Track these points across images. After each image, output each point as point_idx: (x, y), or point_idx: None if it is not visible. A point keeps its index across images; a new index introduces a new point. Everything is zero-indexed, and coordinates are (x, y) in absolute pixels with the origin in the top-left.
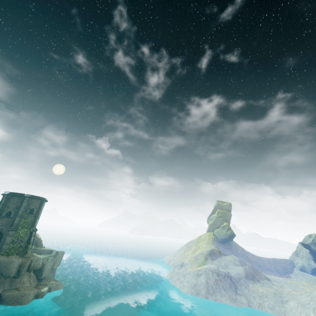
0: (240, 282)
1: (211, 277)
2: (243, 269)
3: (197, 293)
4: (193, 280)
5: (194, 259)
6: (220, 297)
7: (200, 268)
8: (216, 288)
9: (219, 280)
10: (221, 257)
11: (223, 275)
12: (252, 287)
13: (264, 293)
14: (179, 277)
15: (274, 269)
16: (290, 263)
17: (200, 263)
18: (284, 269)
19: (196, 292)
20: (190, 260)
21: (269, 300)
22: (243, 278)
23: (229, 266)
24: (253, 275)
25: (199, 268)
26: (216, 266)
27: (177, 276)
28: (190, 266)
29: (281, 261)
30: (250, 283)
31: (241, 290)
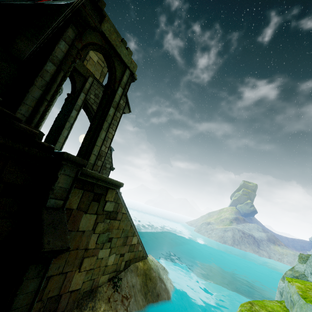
0: (262, 242)
1: (237, 234)
2: (265, 235)
3: (224, 242)
4: (221, 233)
5: (220, 221)
6: (245, 248)
7: (226, 227)
8: (241, 241)
9: (244, 237)
10: (245, 224)
11: (248, 234)
12: (273, 247)
13: (284, 253)
14: (208, 230)
15: (292, 245)
16: (309, 244)
17: (225, 224)
18: (302, 247)
19: (223, 241)
20: (216, 221)
21: (288, 258)
22: (265, 240)
23: (253, 231)
24: (274, 241)
25: (226, 227)
26: (241, 228)
27: (205, 230)
28: (216, 225)
29: (300, 241)
30: (271, 245)
31: (263, 247)
